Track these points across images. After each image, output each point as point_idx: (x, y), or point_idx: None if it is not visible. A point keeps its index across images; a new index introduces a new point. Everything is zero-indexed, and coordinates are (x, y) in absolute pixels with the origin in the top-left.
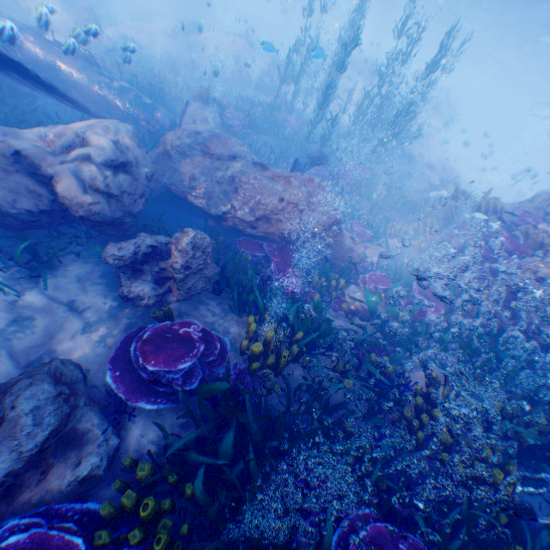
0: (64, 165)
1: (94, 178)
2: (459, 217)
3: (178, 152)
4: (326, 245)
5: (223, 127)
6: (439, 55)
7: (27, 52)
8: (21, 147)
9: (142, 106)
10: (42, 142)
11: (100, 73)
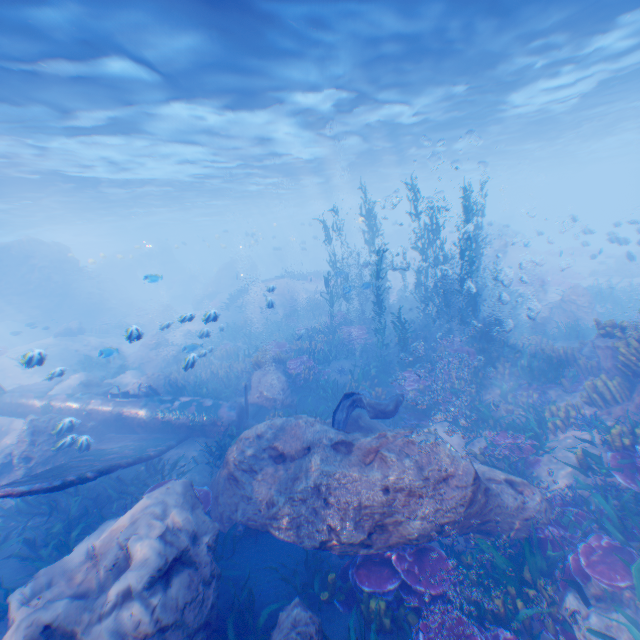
0: (100, 618)
1: (136, 621)
2: (637, 364)
3: (244, 469)
4: (482, 519)
5: (290, 379)
6: (467, 214)
7: (98, 415)
8: (51, 615)
9: (204, 411)
10: (90, 559)
11: (161, 399)
